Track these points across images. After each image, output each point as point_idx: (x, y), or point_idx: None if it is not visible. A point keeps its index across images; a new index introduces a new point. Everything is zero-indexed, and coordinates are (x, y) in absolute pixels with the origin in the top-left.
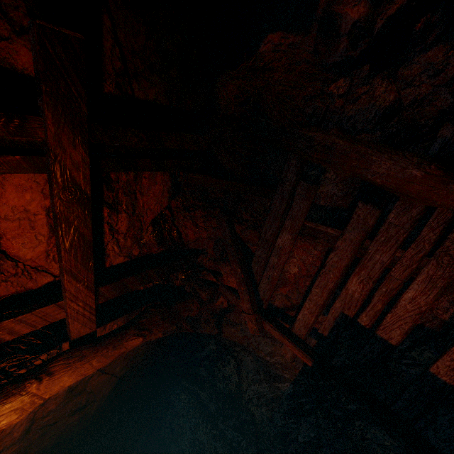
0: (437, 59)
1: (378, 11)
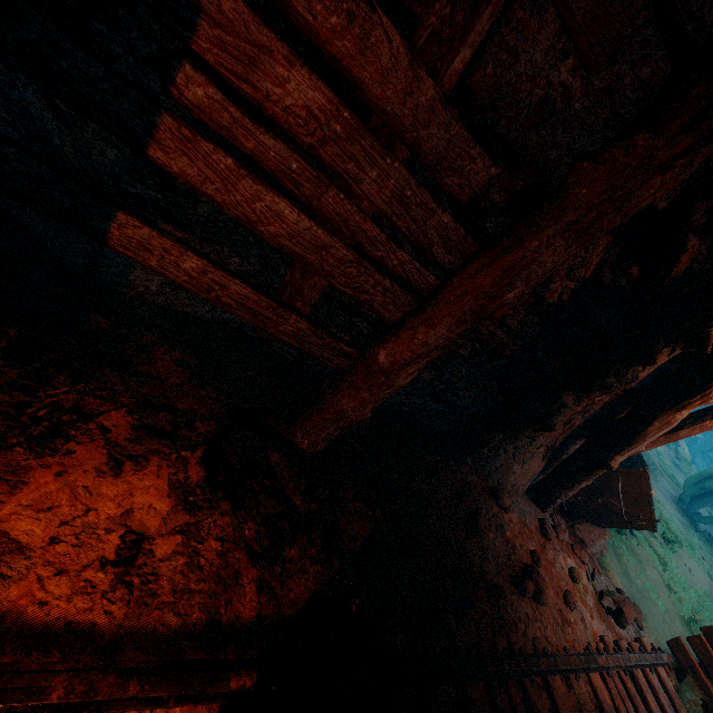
0: (582, 272)
1: (705, 245)
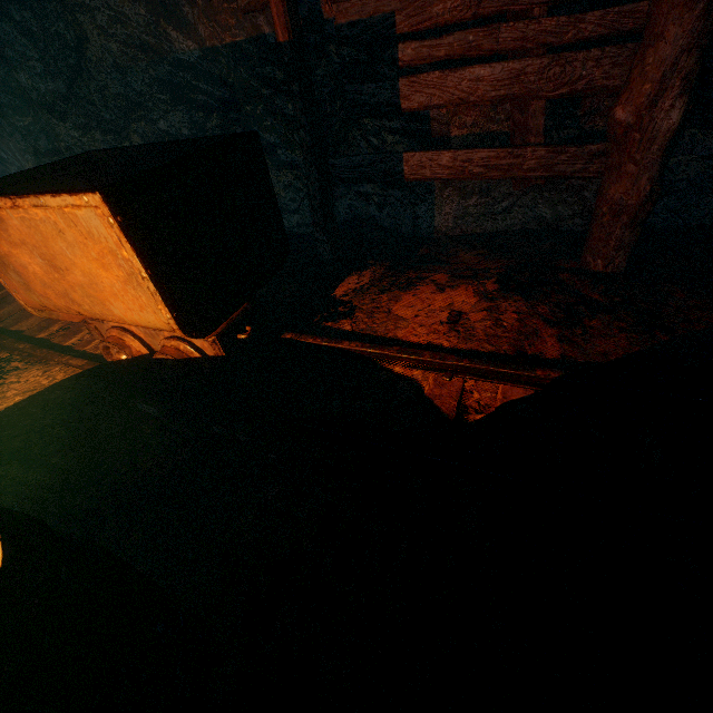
0: None
1: None
